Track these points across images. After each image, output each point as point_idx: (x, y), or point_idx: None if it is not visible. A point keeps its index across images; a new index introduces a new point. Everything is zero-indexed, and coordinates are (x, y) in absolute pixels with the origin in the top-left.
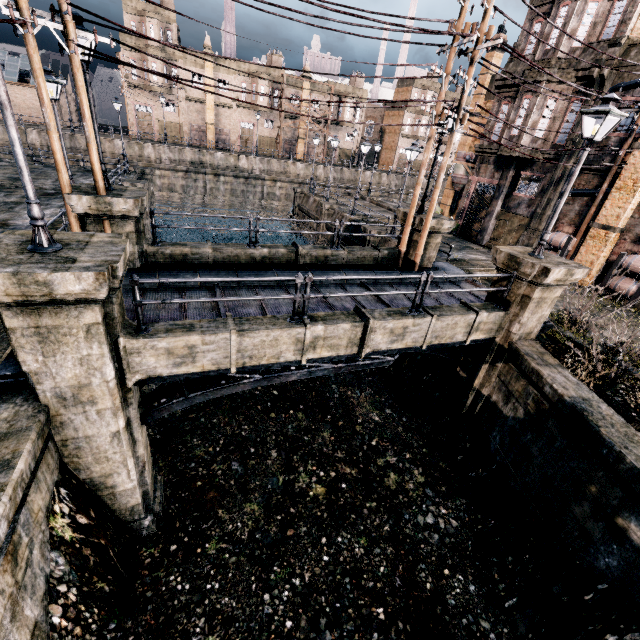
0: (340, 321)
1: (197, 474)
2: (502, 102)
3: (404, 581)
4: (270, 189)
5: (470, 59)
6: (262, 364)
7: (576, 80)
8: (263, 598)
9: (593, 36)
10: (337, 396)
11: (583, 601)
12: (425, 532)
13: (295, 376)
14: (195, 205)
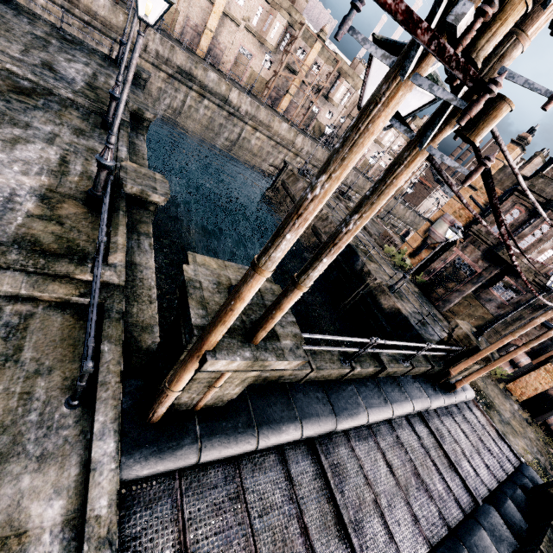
0: None
1: None
2: (516, 206)
3: None
4: (248, 135)
5: None
6: None
7: None
8: None
9: None
10: None
11: None
12: None
13: None
14: (165, 115)
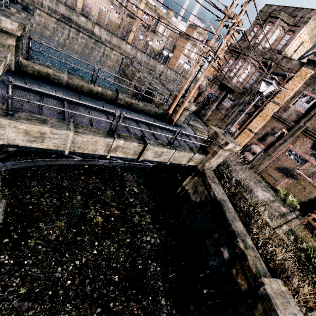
0: (133, 141)
1: (30, 202)
2: (231, 58)
3: (130, 264)
4: (108, 53)
5: (228, 31)
6: (84, 152)
7: (261, 62)
8: (57, 269)
9: (273, 45)
10: (119, 175)
11: (199, 276)
12: (145, 244)
13: (101, 162)
14: (60, 43)
